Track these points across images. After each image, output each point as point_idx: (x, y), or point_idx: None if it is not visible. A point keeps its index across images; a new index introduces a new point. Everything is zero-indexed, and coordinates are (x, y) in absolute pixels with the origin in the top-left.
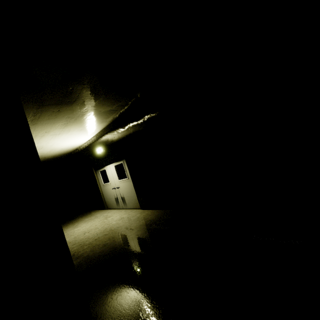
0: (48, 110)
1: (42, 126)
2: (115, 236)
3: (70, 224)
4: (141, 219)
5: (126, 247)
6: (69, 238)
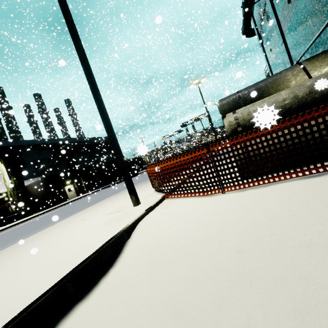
0: None
1: None
2: None
3: None
4: None
5: None
6: None
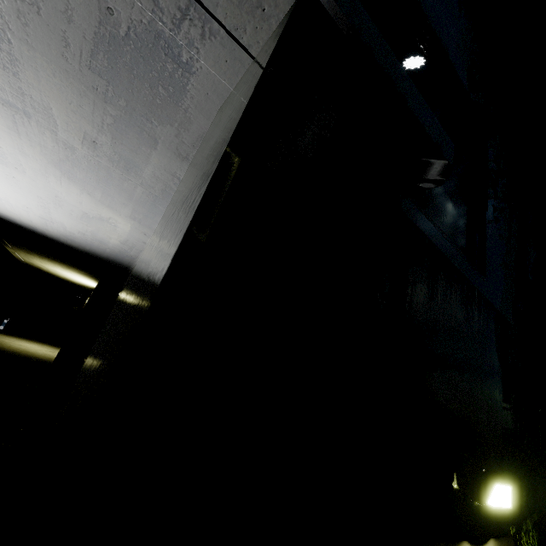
0: (45, 257)
1: (48, 262)
2: (16, 350)
3: (35, 342)
4: (48, 358)
5: (3, 351)
6: (9, 341)
